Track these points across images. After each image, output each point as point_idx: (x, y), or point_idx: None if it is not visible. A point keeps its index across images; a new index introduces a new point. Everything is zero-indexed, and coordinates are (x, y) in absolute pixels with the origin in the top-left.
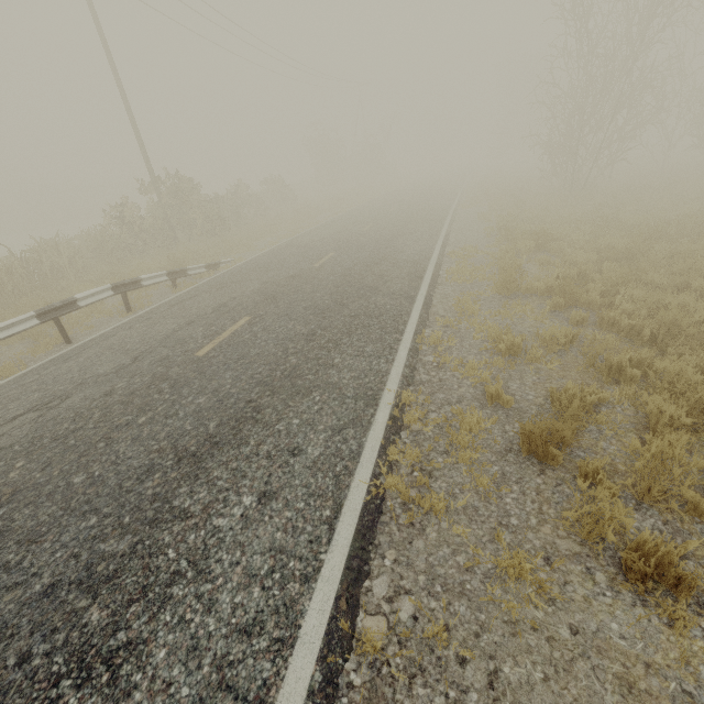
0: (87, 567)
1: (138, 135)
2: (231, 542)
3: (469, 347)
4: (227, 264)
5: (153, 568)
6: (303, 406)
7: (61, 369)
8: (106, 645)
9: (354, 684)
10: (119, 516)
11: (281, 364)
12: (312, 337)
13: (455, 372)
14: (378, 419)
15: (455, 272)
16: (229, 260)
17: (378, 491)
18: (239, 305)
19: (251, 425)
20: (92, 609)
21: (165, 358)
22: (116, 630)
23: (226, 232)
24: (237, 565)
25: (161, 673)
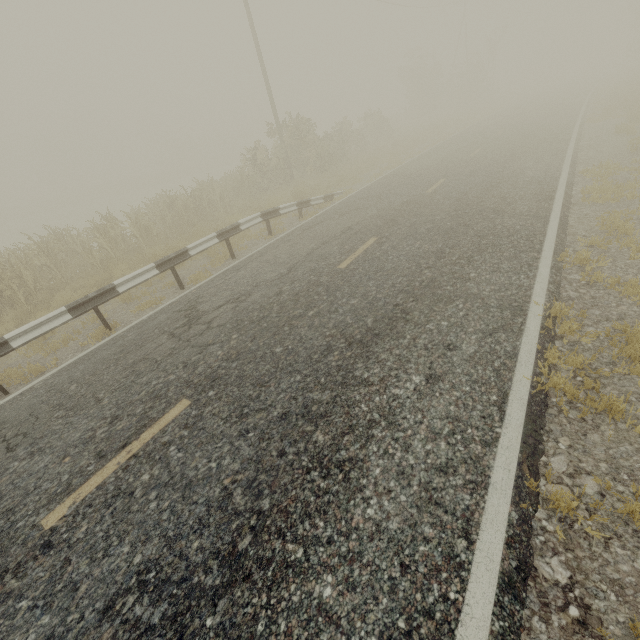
0: (304, 406)
1: (267, 85)
2: (411, 407)
3: (624, 266)
4: (340, 195)
5: (353, 414)
6: (448, 311)
7: (237, 275)
8: (334, 457)
9: (547, 529)
10: (316, 377)
11: (417, 276)
12: (442, 254)
13: (611, 290)
14: (530, 327)
15: (594, 191)
16: (341, 191)
17: (542, 387)
18: (363, 228)
19: (403, 323)
20: (317, 433)
21: (313, 269)
22: (338, 449)
23: (332, 168)
24: (420, 424)
25: (380, 483)
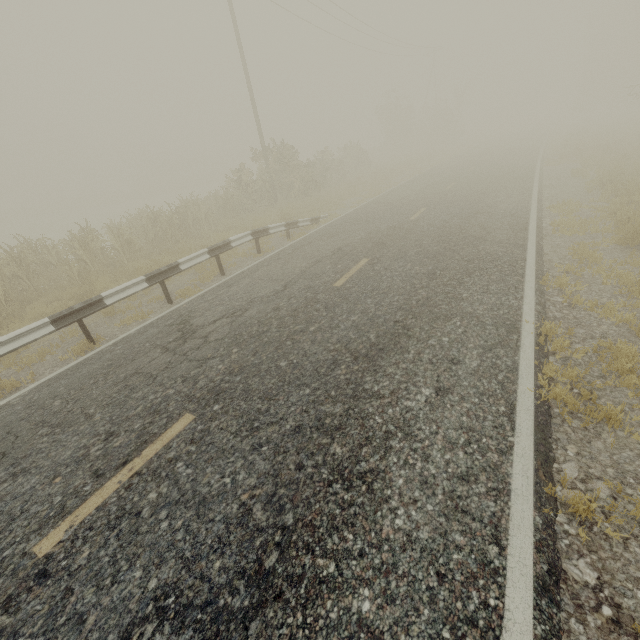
0: (317, 419)
1: (255, 111)
2: (425, 418)
3: (599, 291)
4: (326, 218)
5: (368, 426)
6: (447, 328)
7: (229, 291)
8: (354, 468)
9: (570, 533)
10: (326, 390)
11: (413, 295)
12: (433, 276)
13: (590, 312)
14: (525, 344)
15: (562, 224)
16: (326, 215)
17: (544, 399)
18: (353, 249)
19: (405, 338)
20: (334, 446)
21: (309, 286)
22: (358, 461)
23: (315, 193)
24: (436, 434)
25: (405, 493)
